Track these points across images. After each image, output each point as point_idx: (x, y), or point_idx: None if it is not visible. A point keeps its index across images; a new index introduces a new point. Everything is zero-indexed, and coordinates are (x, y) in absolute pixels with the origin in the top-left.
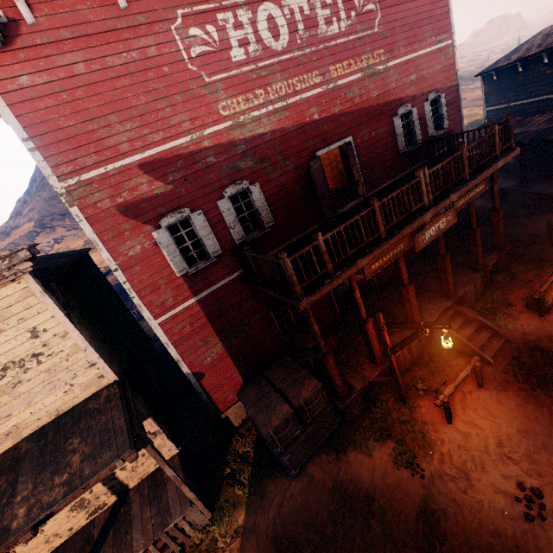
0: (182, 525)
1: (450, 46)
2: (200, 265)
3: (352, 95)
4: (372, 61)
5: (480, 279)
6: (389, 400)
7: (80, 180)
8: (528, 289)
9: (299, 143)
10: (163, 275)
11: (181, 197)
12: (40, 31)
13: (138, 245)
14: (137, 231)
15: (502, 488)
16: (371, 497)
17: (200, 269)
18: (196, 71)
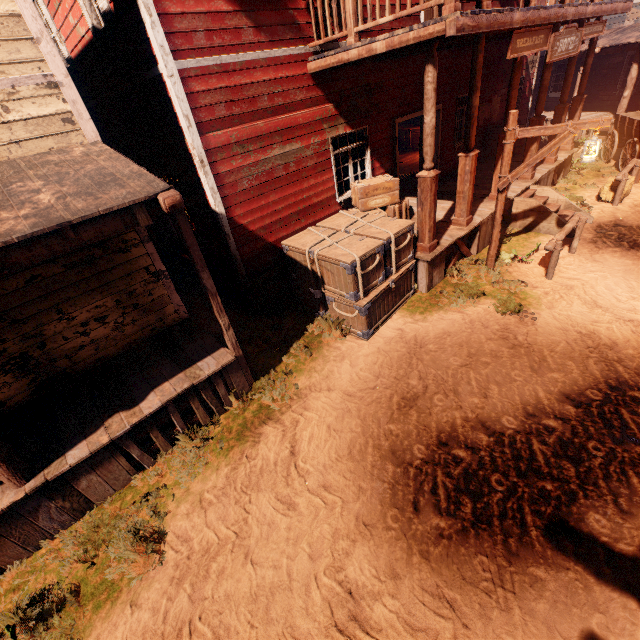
0: (217, 385)
1: None
2: None
3: None
4: None
5: (553, 172)
6: (471, 270)
7: None
8: (594, 189)
9: None
10: None
11: None
12: None
13: None
14: None
15: (625, 315)
16: (477, 341)
17: (253, 2)
18: None
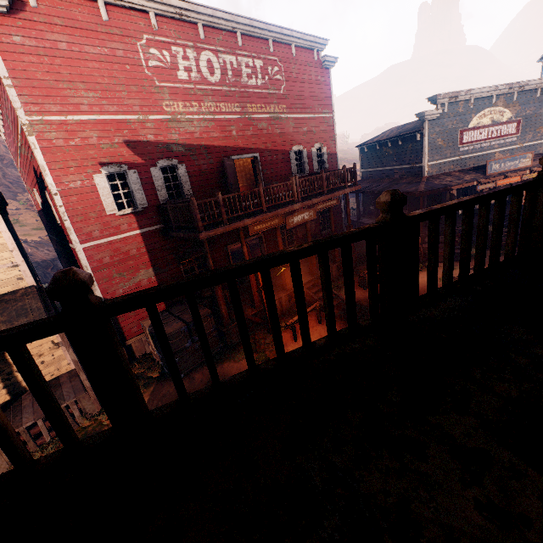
0: (74, 410)
1: (331, 118)
2: (128, 211)
3: (261, 127)
4: (278, 110)
5: (336, 268)
6: (261, 334)
7: (43, 119)
8: None
9: (220, 147)
10: (95, 210)
11: (122, 156)
12: (38, 13)
13: (79, 181)
14: (81, 170)
15: None
16: None
17: (128, 214)
18: (150, 76)
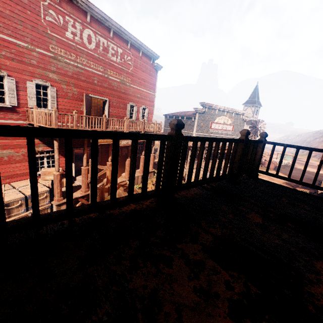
0: None
1: (154, 95)
2: None
3: (114, 85)
4: (125, 80)
5: (141, 176)
6: None
7: None
8: None
9: (84, 86)
10: None
11: (5, 65)
12: None
13: None
14: None
15: None
16: None
17: None
18: (45, 25)
